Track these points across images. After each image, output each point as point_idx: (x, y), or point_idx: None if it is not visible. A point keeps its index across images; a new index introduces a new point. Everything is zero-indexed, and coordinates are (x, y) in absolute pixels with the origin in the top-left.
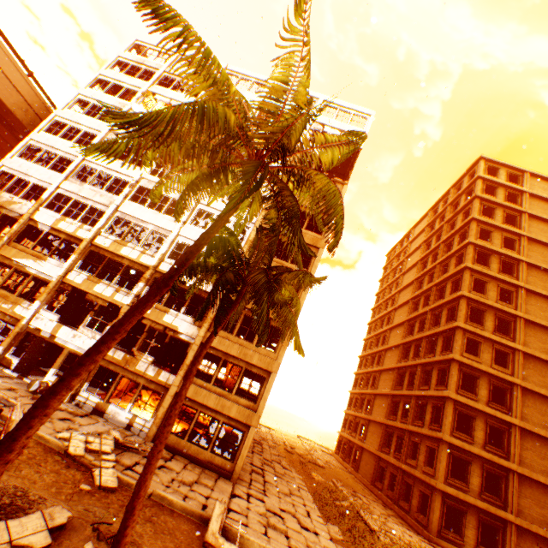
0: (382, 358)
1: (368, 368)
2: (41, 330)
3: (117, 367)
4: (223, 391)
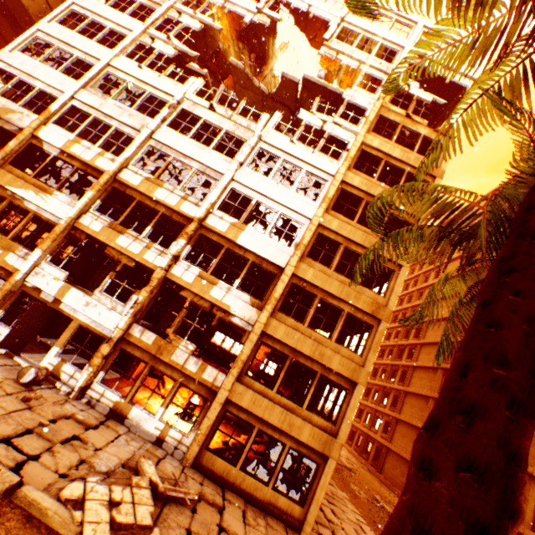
0: (416, 353)
1: (395, 361)
2: (41, 291)
3: (145, 354)
4: (289, 403)
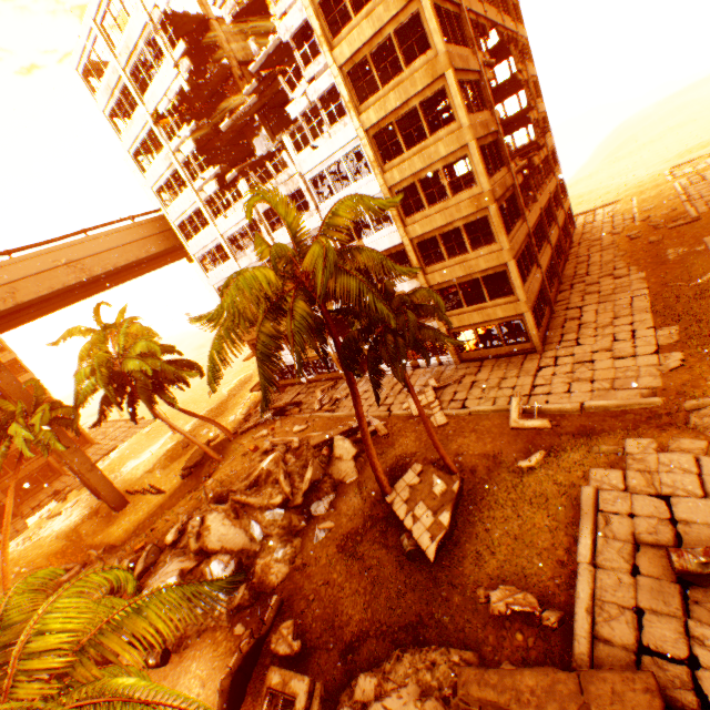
0: None
1: None
2: None
3: None
4: (478, 306)
